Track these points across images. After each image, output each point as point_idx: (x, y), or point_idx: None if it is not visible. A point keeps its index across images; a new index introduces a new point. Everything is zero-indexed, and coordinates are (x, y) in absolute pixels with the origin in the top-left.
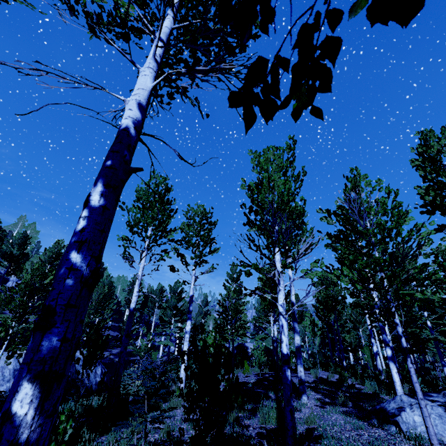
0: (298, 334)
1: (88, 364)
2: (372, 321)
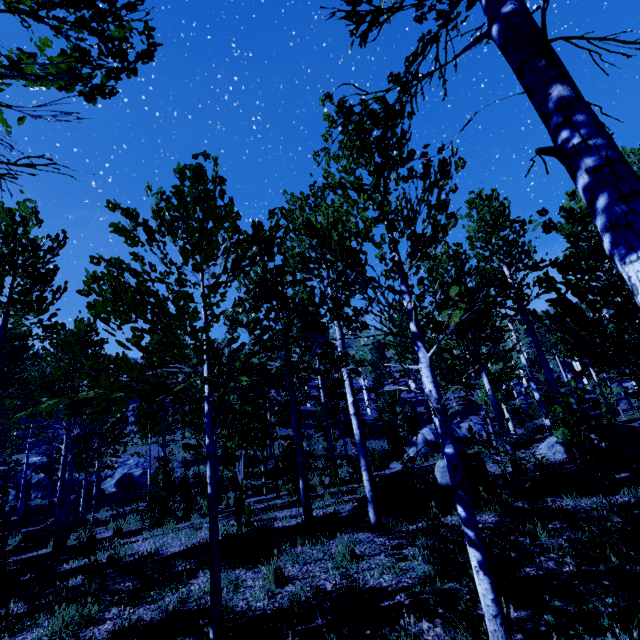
0: (535, 390)
1: (414, 435)
2: (528, 380)
